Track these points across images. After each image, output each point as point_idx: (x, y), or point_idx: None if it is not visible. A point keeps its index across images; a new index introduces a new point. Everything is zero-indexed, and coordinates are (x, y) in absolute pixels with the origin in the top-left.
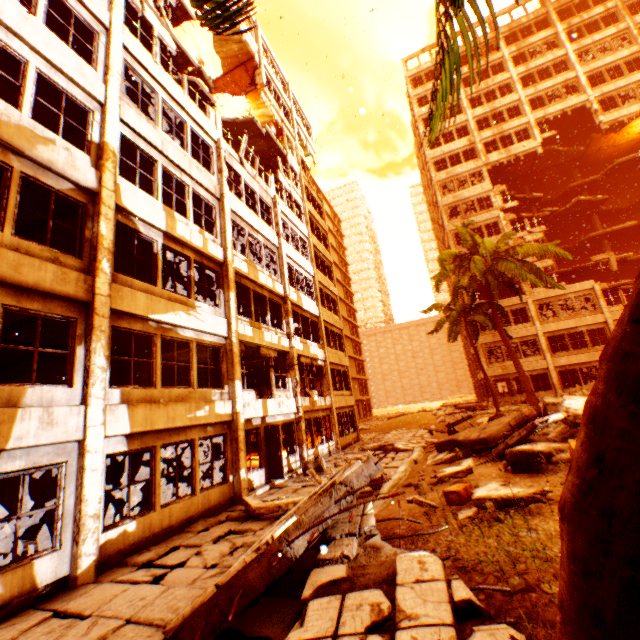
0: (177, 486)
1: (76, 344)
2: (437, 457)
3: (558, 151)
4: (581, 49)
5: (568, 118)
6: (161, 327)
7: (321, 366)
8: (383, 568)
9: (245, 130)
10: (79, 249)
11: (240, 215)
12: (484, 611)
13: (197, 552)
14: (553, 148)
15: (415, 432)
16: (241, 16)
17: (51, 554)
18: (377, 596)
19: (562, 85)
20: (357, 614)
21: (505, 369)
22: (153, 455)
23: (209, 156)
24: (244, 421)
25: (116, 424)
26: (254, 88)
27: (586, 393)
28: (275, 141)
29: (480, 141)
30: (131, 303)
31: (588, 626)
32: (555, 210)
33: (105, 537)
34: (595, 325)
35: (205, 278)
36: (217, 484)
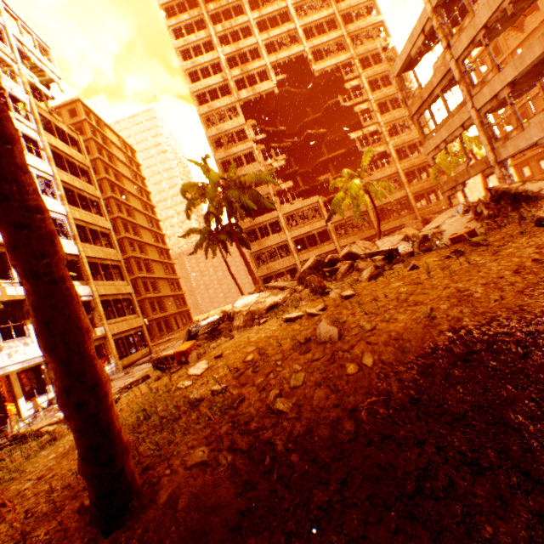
0: None
1: None
2: None
3: (292, 92)
4: (297, 4)
5: (296, 64)
6: None
7: (89, 301)
8: None
9: None
10: None
11: None
12: None
13: None
14: (287, 89)
15: None
16: None
17: None
18: None
19: (287, 34)
20: None
21: (270, 269)
22: None
23: None
24: None
25: None
26: None
27: (263, 290)
28: None
29: (232, 79)
30: None
31: None
32: (296, 141)
33: None
34: (322, 228)
35: None
36: None
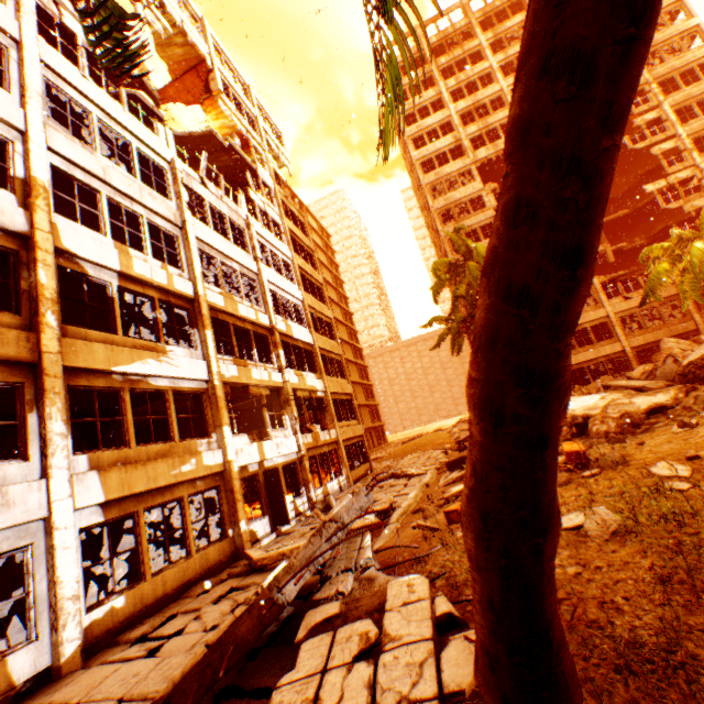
0: (169, 550)
1: (26, 412)
2: (448, 477)
3: None
4: None
5: None
6: (128, 379)
7: (322, 398)
8: (376, 598)
9: (205, 144)
10: (16, 303)
11: (208, 243)
12: (462, 620)
13: (196, 616)
14: None
15: (430, 454)
16: (140, 57)
17: (27, 647)
18: (366, 625)
19: None
20: (346, 646)
21: None
22: (136, 521)
23: (164, 179)
24: (239, 469)
25: (87, 494)
26: (210, 95)
27: (585, 392)
28: (241, 154)
29: (466, 137)
30: (88, 357)
31: (486, 612)
32: None
33: (89, 618)
34: (598, 320)
35: (175, 318)
36: (215, 541)
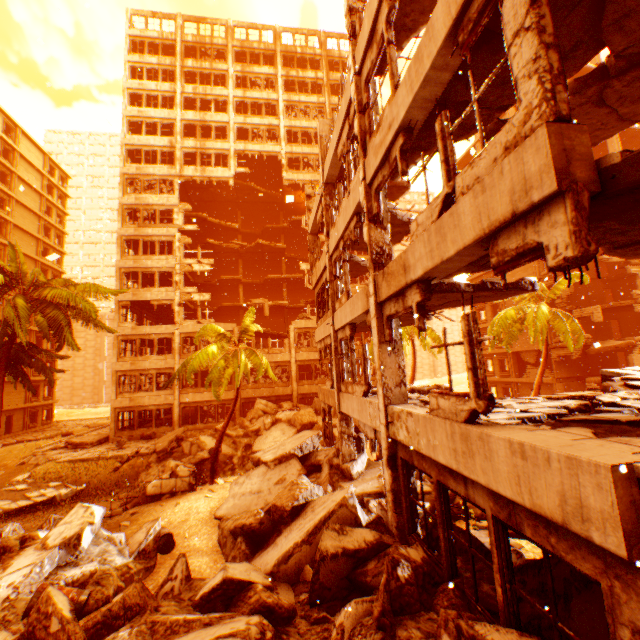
0: None
1: None
2: None
3: (258, 190)
4: (291, 102)
5: (272, 162)
6: None
7: None
8: None
9: None
10: None
11: None
12: None
13: None
14: (251, 185)
15: None
16: None
17: None
18: None
19: (268, 128)
20: None
21: (134, 401)
22: None
23: None
24: None
25: None
26: None
27: None
28: None
29: (183, 148)
30: None
31: None
32: (246, 245)
33: None
34: None
35: None
36: None
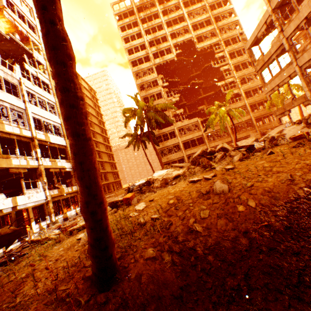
0: None
1: None
2: None
3: (184, 60)
4: (189, 12)
5: (187, 44)
6: None
7: (69, 171)
8: None
9: None
10: None
11: None
12: None
13: None
14: (182, 58)
15: None
16: None
17: None
18: None
19: (183, 28)
20: None
21: (168, 159)
22: None
23: None
24: None
25: None
26: None
27: (168, 168)
28: (20, 44)
29: (151, 52)
30: None
31: None
32: (185, 87)
33: None
34: (199, 136)
35: None
36: None
